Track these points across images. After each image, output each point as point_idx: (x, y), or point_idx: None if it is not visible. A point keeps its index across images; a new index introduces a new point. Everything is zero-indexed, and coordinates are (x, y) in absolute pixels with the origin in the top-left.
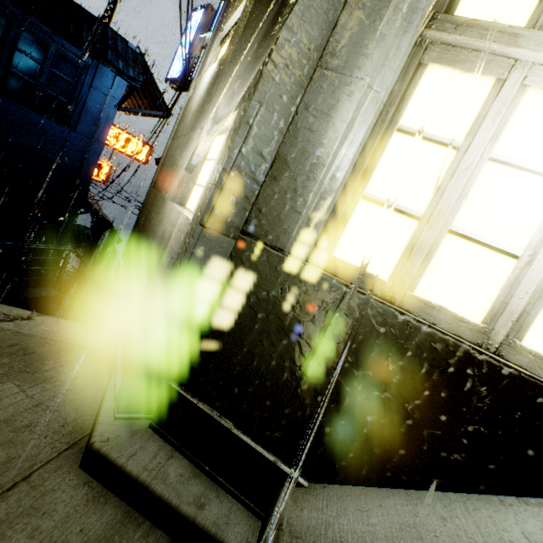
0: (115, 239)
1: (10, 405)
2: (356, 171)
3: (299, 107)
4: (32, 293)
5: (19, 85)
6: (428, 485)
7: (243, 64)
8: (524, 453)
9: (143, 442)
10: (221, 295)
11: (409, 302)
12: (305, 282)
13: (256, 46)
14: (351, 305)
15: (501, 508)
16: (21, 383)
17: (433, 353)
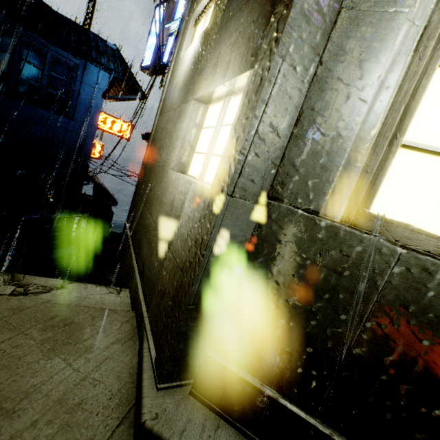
0: (113, 203)
1: (60, 382)
2: (391, 118)
3: (323, 56)
4: (56, 253)
5: (27, 88)
6: None
7: (241, 27)
8: None
9: (189, 413)
10: (251, 263)
11: None
12: (347, 245)
13: (256, 4)
14: (410, 268)
15: None
16: (66, 357)
17: None
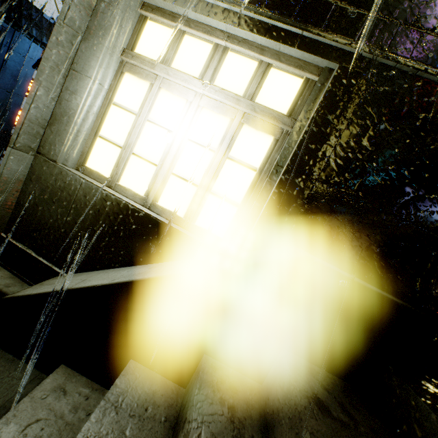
0: None
1: None
2: (96, 123)
3: (63, 88)
4: None
5: None
6: (114, 266)
7: None
8: (146, 246)
9: None
10: (28, 186)
11: (117, 187)
12: (66, 177)
13: None
14: (85, 188)
15: (132, 268)
16: None
17: (116, 207)
